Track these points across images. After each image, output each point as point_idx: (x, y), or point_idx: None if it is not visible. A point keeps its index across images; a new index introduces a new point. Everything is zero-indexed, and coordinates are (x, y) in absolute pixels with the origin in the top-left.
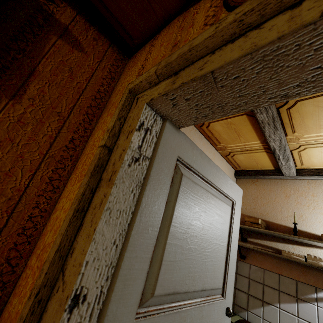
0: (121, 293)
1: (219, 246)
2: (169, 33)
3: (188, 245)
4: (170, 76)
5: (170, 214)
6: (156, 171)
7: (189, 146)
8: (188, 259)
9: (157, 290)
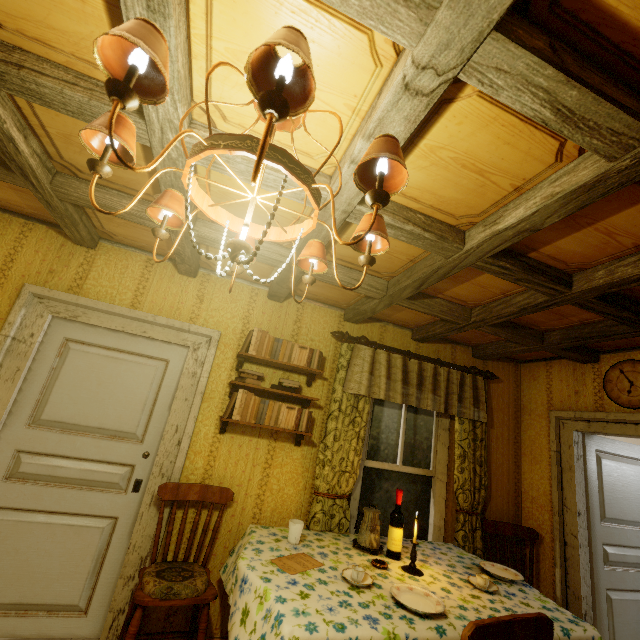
0: (592, 513)
1: (639, 495)
2: (564, 373)
3: (616, 495)
4: (584, 421)
5: (601, 480)
6: (588, 462)
7: (599, 440)
8: (618, 503)
9: (606, 515)
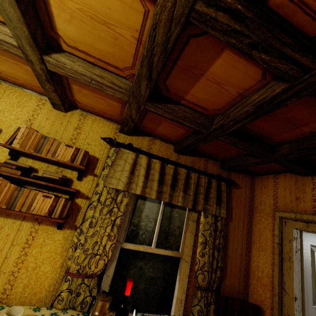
0: (306, 299)
1: None
2: (288, 183)
3: None
4: (303, 222)
5: (314, 270)
6: (304, 254)
7: (313, 237)
8: None
9: None
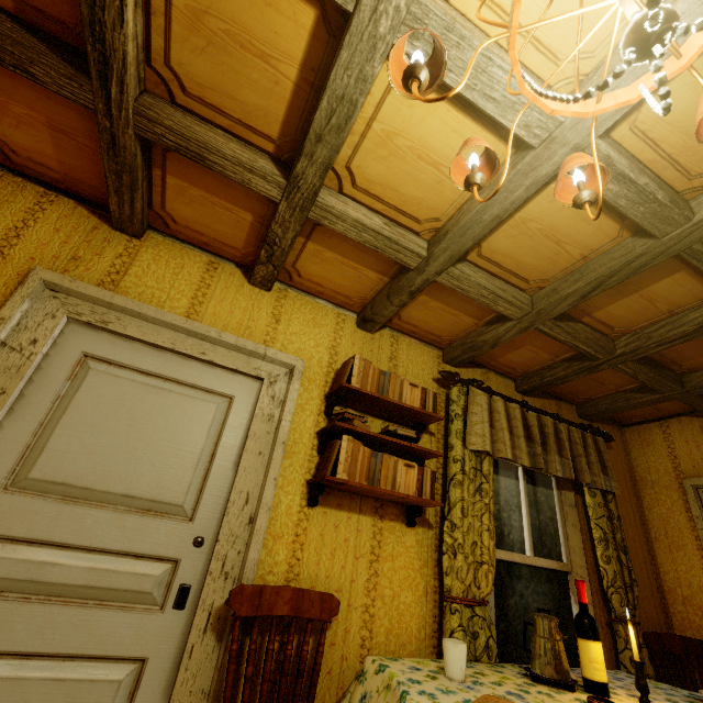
0: None
1: None
2: (688, 432)
3: None
4: None
5: None
6: None
7: None
8: None
9: None
